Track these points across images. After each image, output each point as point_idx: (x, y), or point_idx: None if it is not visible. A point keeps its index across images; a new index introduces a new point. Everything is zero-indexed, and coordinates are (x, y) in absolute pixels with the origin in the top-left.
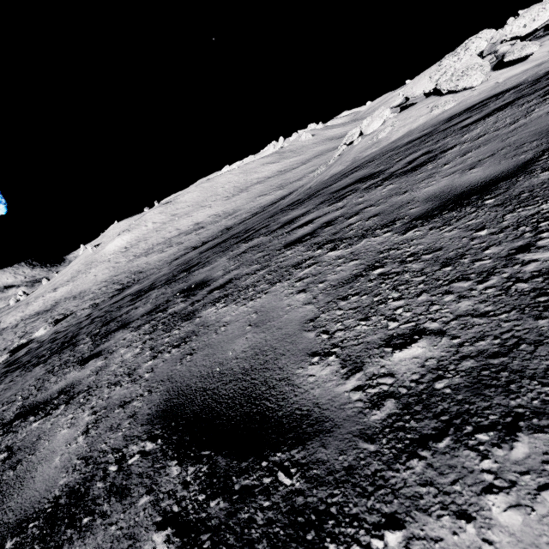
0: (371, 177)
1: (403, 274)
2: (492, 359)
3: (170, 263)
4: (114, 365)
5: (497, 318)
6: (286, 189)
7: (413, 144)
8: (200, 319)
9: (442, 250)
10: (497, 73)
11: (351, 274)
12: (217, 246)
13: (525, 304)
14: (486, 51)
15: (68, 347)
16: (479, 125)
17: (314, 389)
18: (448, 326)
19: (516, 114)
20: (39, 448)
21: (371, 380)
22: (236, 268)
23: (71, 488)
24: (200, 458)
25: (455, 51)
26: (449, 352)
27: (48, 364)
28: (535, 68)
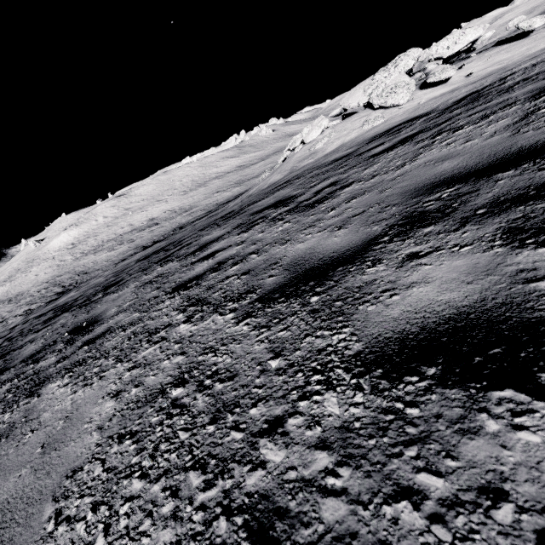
0: (284, 203)
1: (183, 414)
2: None
3: (116, 265)
4: None
5: None
6: (243, 186)
7: (333, 166)
8: (35, 401)
9: (234, 379)
10: (422, 92)
11: (161, 383)
12: (149, 257)
13: None
14: (416, 69)
15: None
16: (381, 159)
17: None
18: None
19: (408, 155)
20: None
21: None
22: (125, 310)
23: None
24: None
25: (386, 67)
26: None
27: None
28: (449, 94)
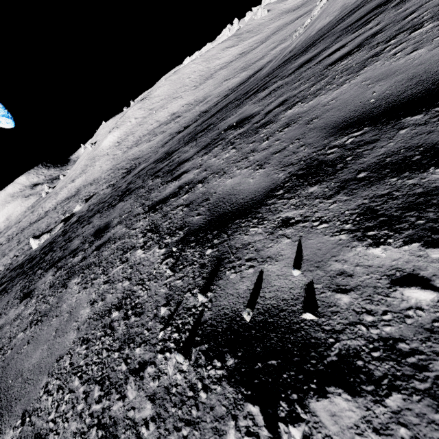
0: None
1: None
2: None
3: (162, 147)
4: (220, 162)
5: None
6: (249, 69)
7: None
8: (286, 117)
9: None
10: None
11: None
12: (217, 113)
13: None
14: None
15: (134, 191)
16: None
17: None
18: None
19: None
20: (215, 191)
21: None
22: (278, 98)
23: (299, 169)
24: (438, 104)
25: None
26: None
27: (130, 199)
28: None
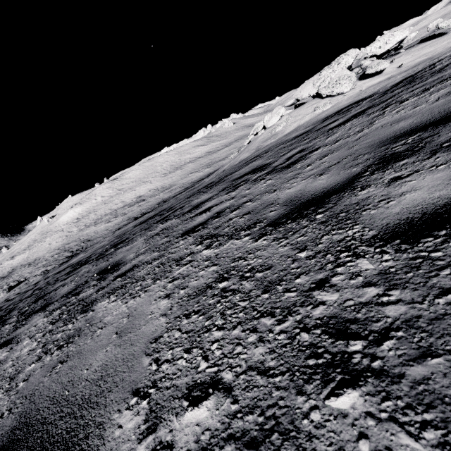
0: (260, 169)
1: (236, 293)
2: (247, 450)
3: (113, 233)
4: (9, 362)
5: (273, 381)
6: (212, 167)
7: (296, 140)
8: (92, 313)
9: (271, 269)
10: (361, 82)
11: (205, 282)
12: (146, 222)
13: (298, 365)
14: (354, 65)
15: None
16: (340, 130)
17: (112, 450)
18: (237, 381)
19: (364, 123)
20: None
21: (155, 450)
22: (143, 253)
23: None
24: None
25: (330, 65)
26: (223, 425)
27: None
28: (386, 81)
